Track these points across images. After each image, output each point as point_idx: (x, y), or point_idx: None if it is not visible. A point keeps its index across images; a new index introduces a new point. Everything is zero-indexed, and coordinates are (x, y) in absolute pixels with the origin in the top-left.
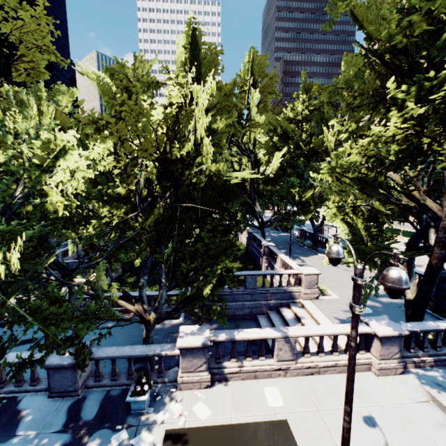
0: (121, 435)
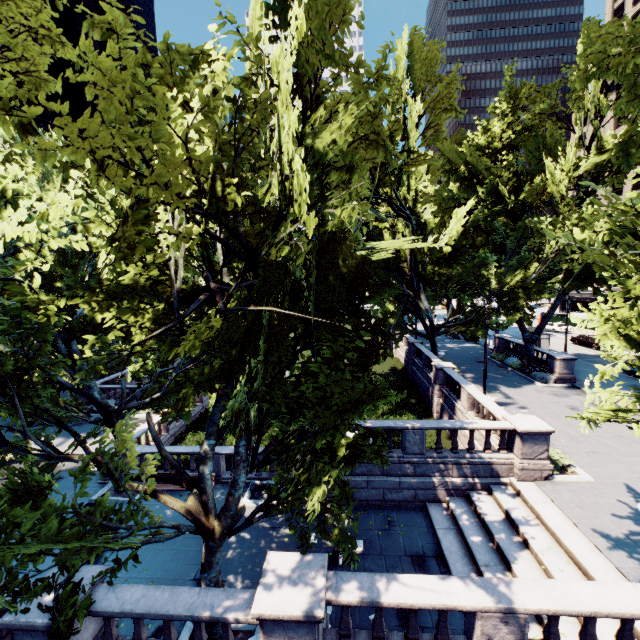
0: None
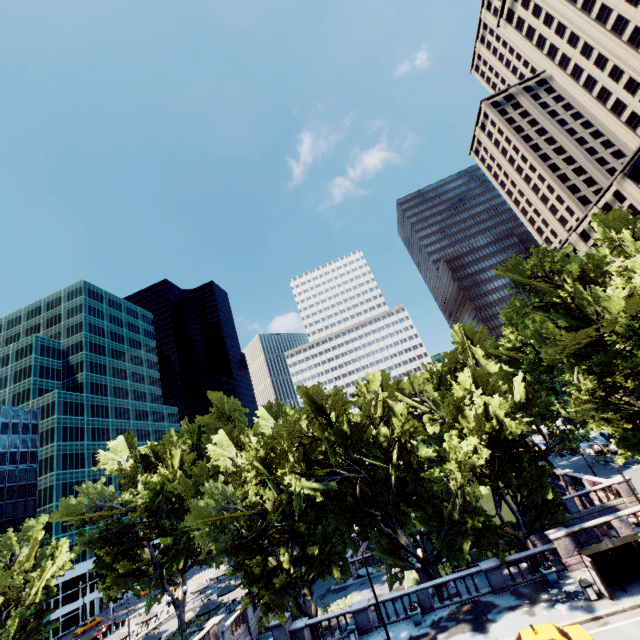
0: (554, 590)
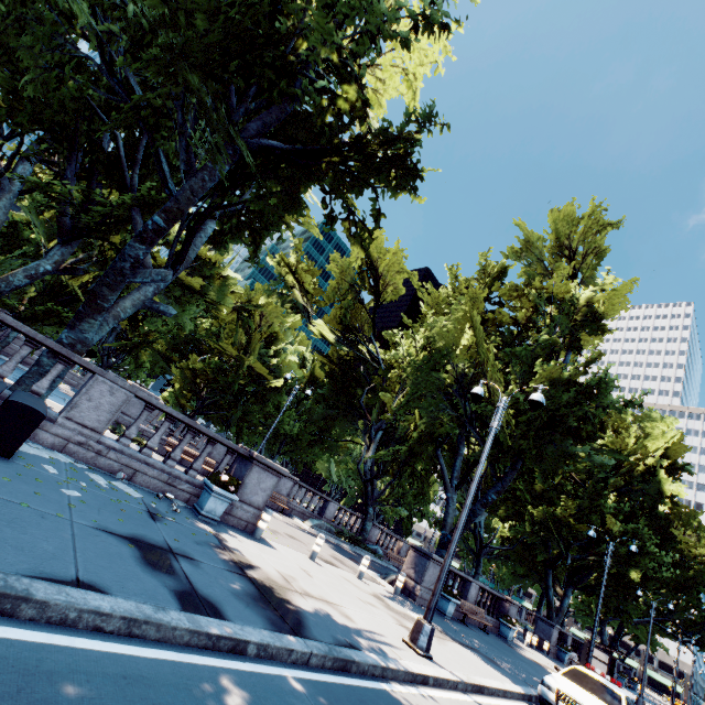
0: None
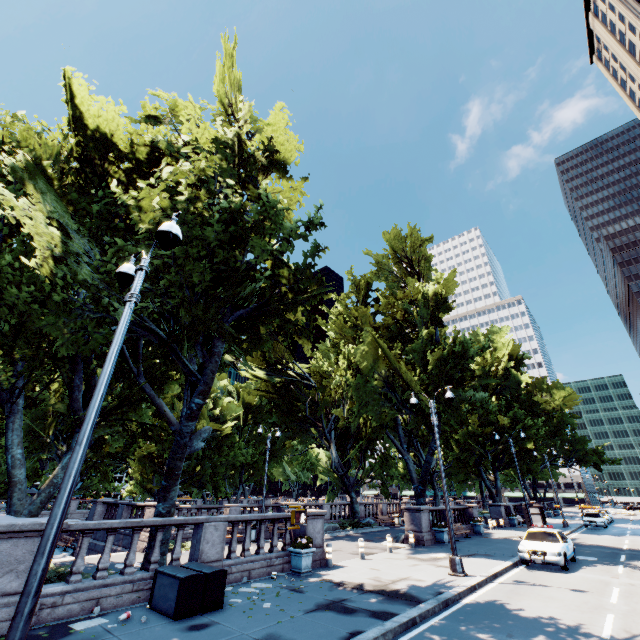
0: None
